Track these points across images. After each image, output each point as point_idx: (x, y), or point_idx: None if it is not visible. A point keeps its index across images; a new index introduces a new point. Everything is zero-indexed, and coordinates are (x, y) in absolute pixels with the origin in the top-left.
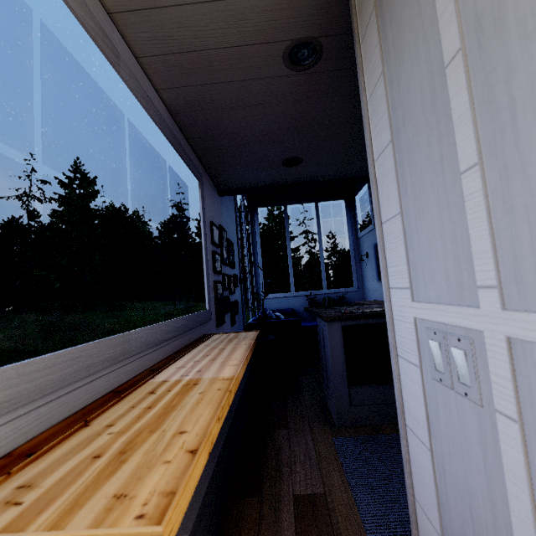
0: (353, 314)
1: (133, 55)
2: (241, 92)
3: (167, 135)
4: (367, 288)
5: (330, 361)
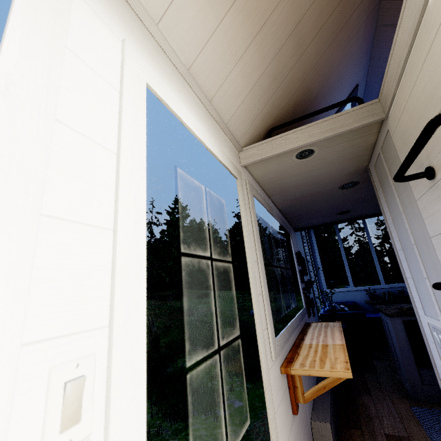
0: (410, 312)
1: (271, 201)
2: (316, 199)
3: (281, 224)
4: None
5: (397, 346)
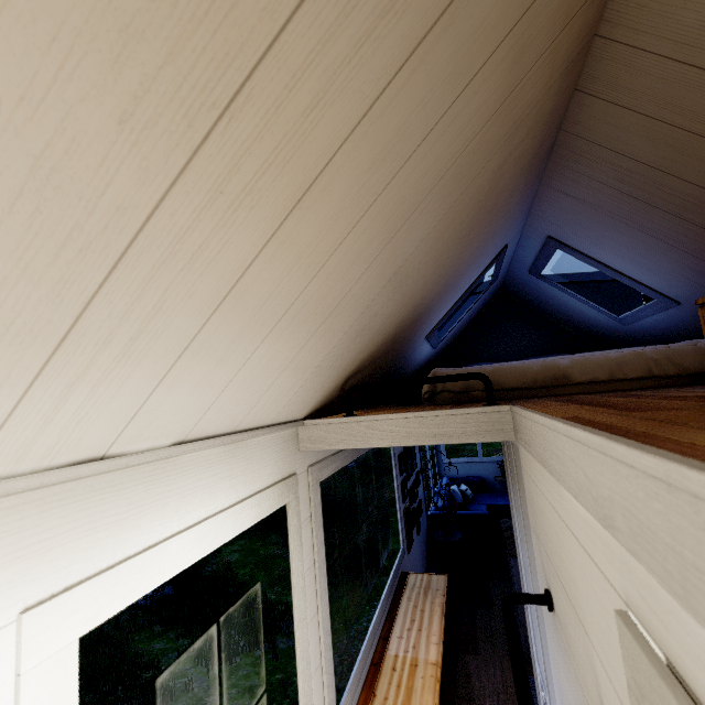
0: None
1: None
2: None
3: None
4: None
5: None
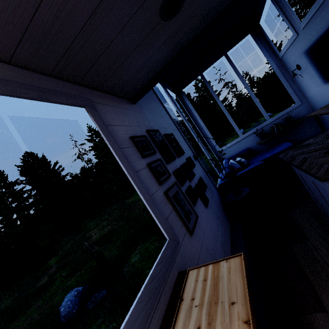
0: None
1: None
2: None
3: None
4: (311, 97)
5: None
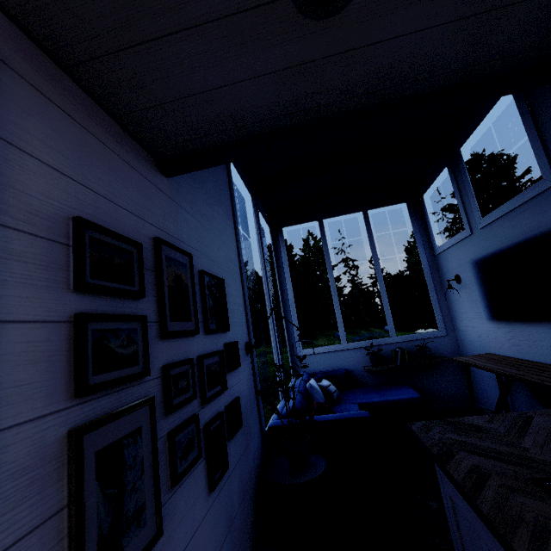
0: None
1: None
2: None
3: None
4: (463, 331)
5: None
